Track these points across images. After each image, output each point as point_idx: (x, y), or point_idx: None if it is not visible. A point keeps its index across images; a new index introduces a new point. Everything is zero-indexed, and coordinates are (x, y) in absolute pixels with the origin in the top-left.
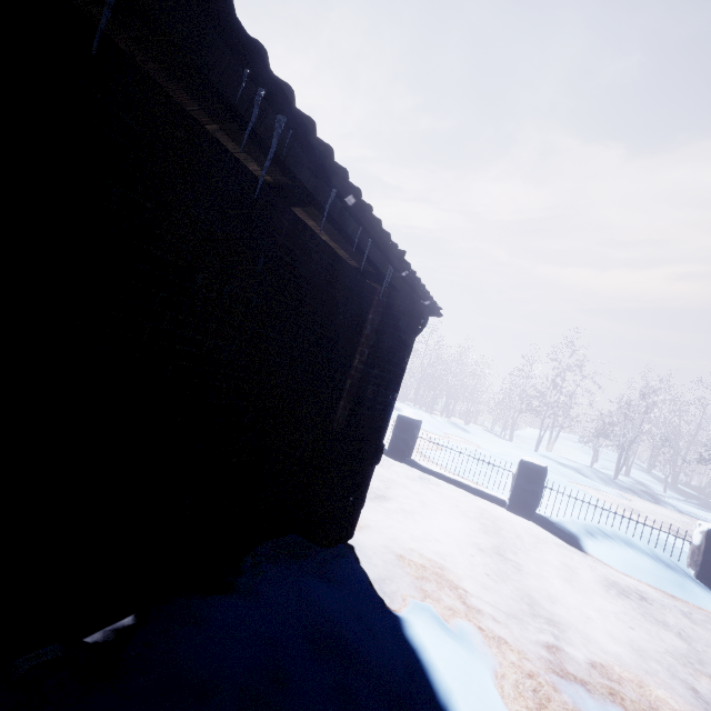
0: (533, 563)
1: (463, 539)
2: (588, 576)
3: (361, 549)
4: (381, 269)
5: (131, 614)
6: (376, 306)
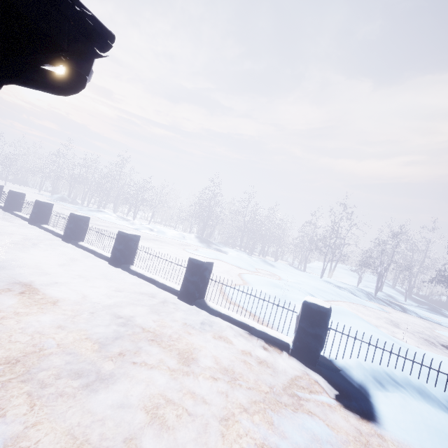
0: None
1: None
2: None
3: None
4: None
5: None
6: None
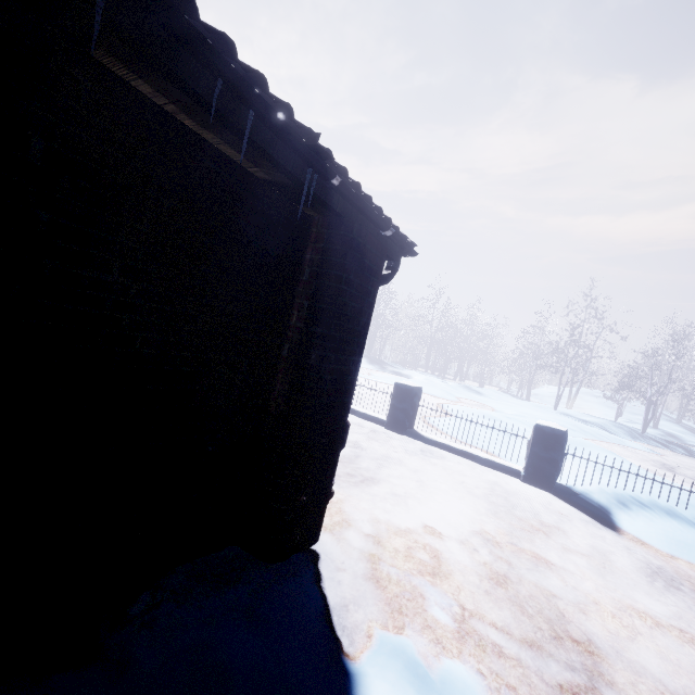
0: (555, 552)
1: (467, 526)
2: (625, 562)
3: (326, 557)
4: (297, 175)
5: None
6: (314, 241)
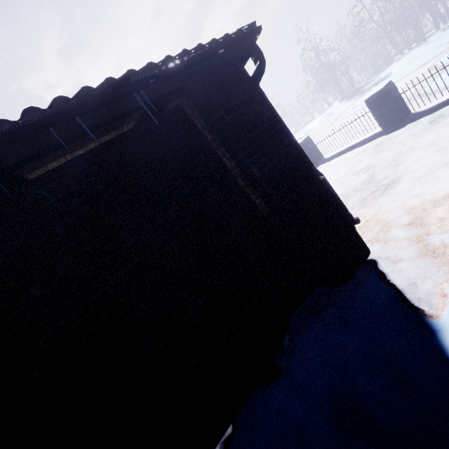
0: None
1: None
2: None
3: (382, 259)
4: (135, 106)
5: (230, 424)
6: (192, 115)
